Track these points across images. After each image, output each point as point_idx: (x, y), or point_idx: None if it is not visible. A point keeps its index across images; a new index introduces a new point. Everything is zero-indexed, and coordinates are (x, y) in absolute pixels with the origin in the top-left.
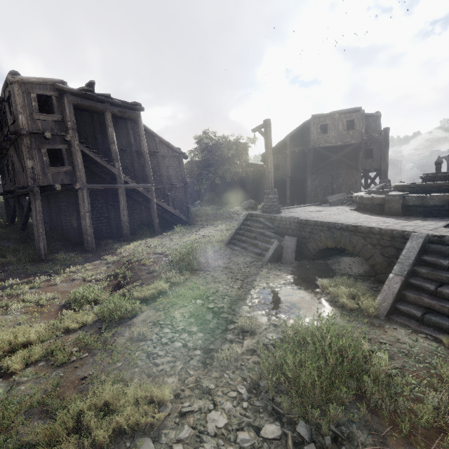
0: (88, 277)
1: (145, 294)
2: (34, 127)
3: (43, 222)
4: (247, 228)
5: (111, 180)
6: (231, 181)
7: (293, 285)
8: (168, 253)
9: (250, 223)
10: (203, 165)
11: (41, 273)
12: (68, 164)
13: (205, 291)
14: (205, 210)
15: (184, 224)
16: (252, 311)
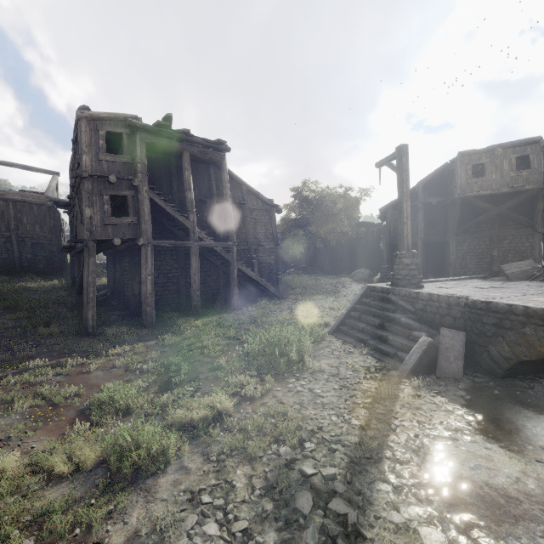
0: (133, 365)
1: (195, 413)
2: (98, 169)
3: (108, 285)
4: (366, 309)
5: (184, 237)
6: (335, 244)
7: (481, 437)
8: (244, 339)
9: (371, 301)
10: (300, 223)
11: (79, 353)
12: (133, 214)
13: (298, 424)
14: (300, 280)
15: (272, 298)
16: (404, 506)
